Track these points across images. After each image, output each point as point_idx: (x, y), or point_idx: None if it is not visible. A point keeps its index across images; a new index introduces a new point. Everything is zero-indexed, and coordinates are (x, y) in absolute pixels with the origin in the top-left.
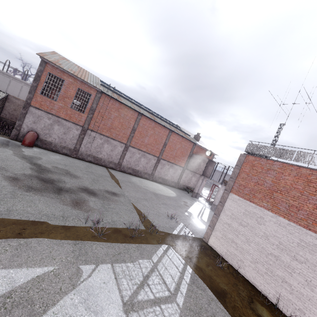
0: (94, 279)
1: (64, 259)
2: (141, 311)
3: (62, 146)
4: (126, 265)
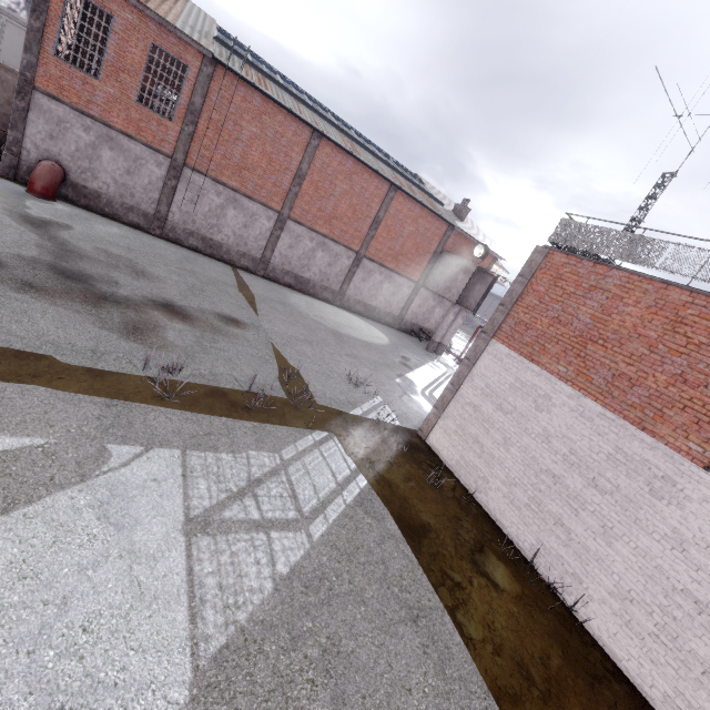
0: (134, 471)
1: (75, 430)
2: (224, 536)
3: (126, 205)
4: (216, 456)
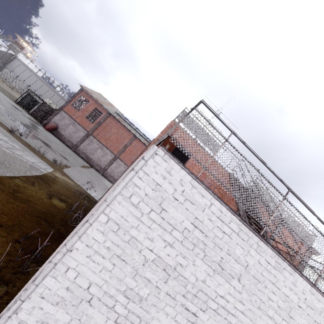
0: None
1: None
2: None
3: (69, 140)
4: (4, 136)
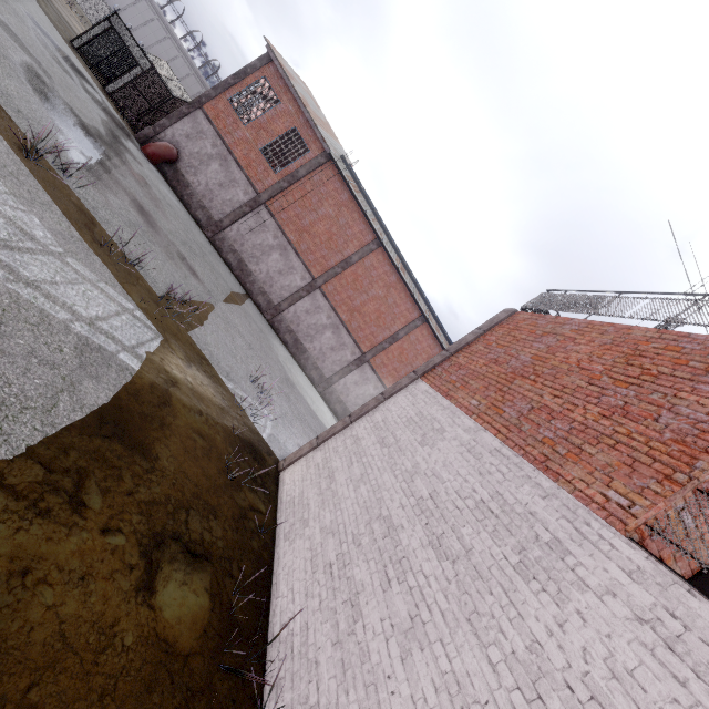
0: None
1: None
2: None
3: (202, 203)
4: None
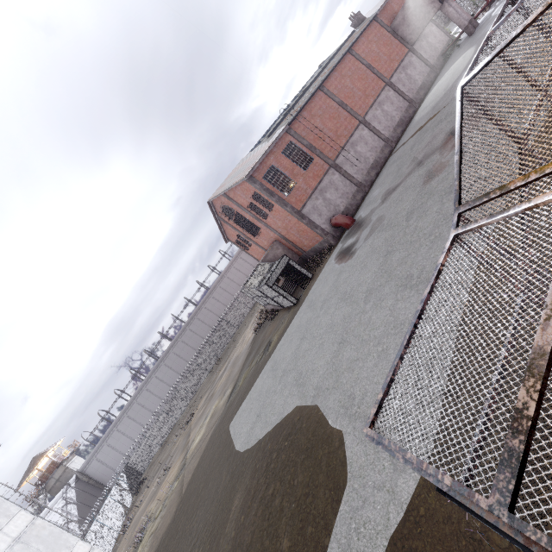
0: None
1: None
2: None
3: (352, 198)
4: None
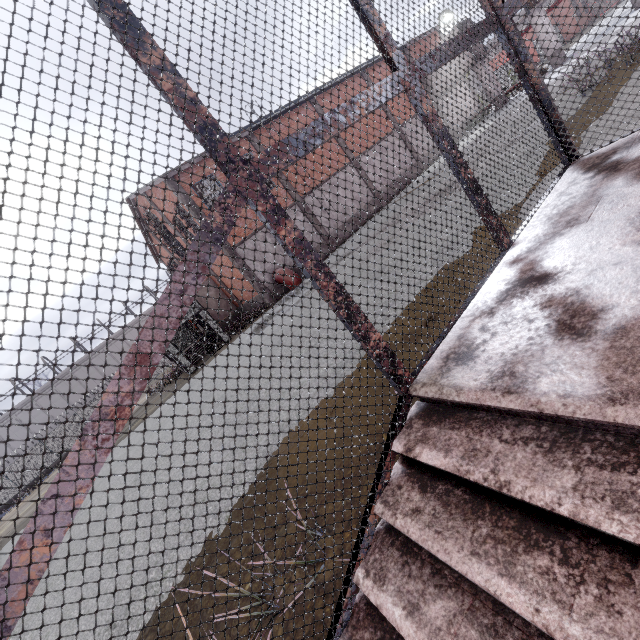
0: None
1: None
2: None
3: None
4: None
